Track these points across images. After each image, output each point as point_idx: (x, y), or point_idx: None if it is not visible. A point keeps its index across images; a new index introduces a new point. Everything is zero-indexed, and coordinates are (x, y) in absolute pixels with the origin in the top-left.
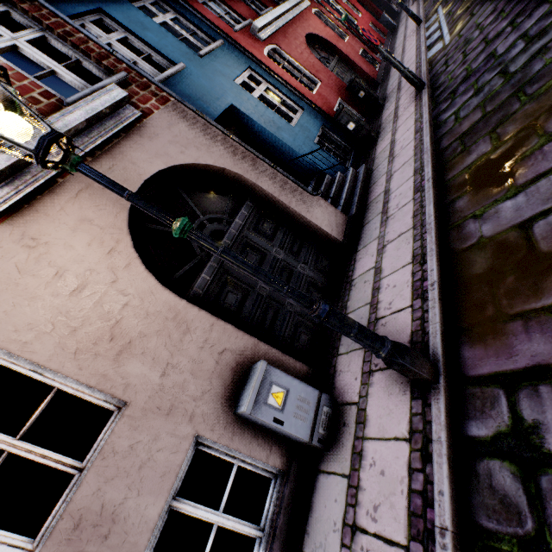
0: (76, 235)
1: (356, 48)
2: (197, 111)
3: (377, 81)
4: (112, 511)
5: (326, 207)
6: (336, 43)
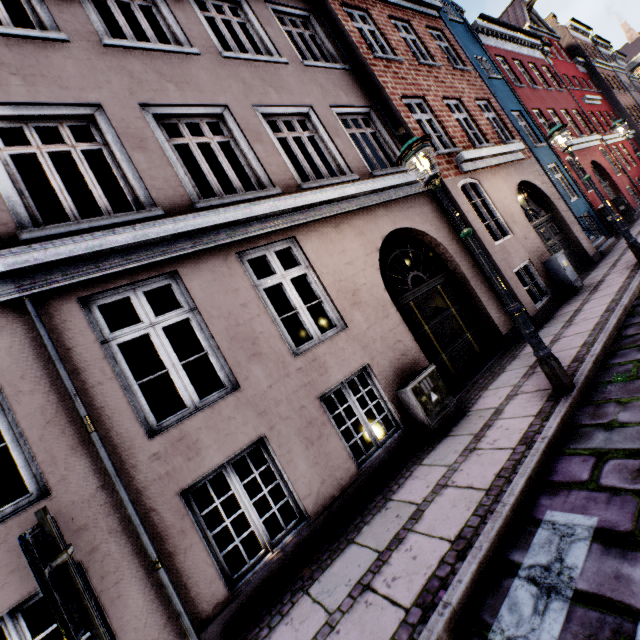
0: (504, 183)
1: (625, 183)
2: (543, 167)
3: (634, 210)
4: (510, 253)
5: (586, 239)
6: (611, 174)
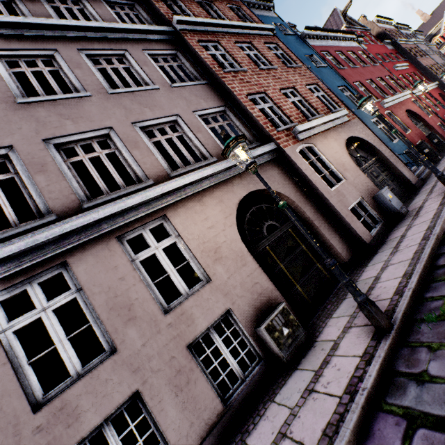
0: (334, 142)
1: (436, 121)
2: (365, 123)
3: None
4: (344, 195)
5: (408, 171)
6: (423, 116)
